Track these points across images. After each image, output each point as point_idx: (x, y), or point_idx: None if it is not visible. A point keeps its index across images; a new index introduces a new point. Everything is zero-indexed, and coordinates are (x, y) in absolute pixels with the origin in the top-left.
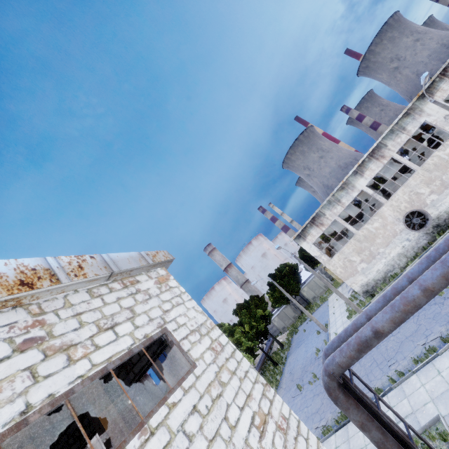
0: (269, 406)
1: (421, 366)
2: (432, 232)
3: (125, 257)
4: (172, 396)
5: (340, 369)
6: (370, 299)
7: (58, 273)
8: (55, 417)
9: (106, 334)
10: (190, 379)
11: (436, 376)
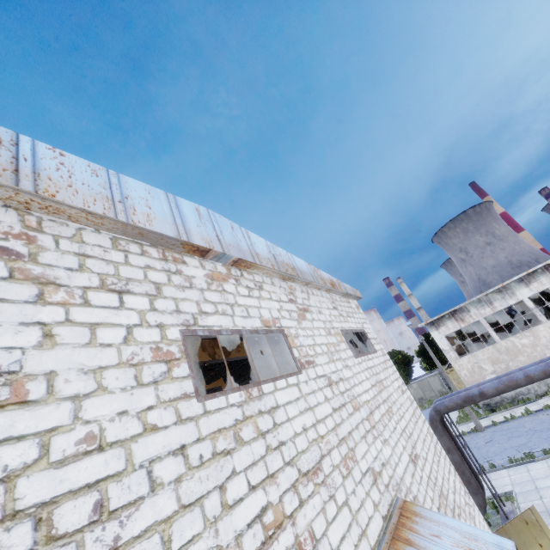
0: (405, 389)
1: (514, 465)
2: None
3: (348, 287)
4: (372, 354)
5: (446, 409)
6: (488, 413)
7: (336, 285)
8: (247, 366)
9: (349, 318)
10: (376, 354)
11: (524, 472)
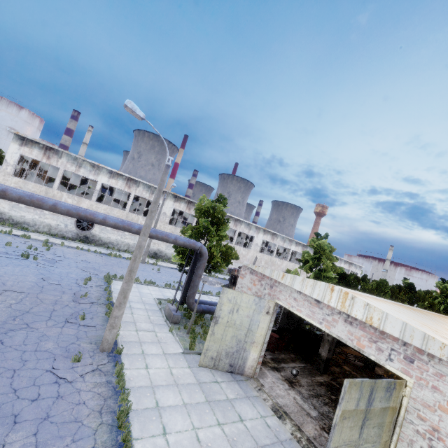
0: None
1: None
2: (80, 237)
3: None
4: None
5: None
6: None
7: None
8: None
9: None
10: None
11: None
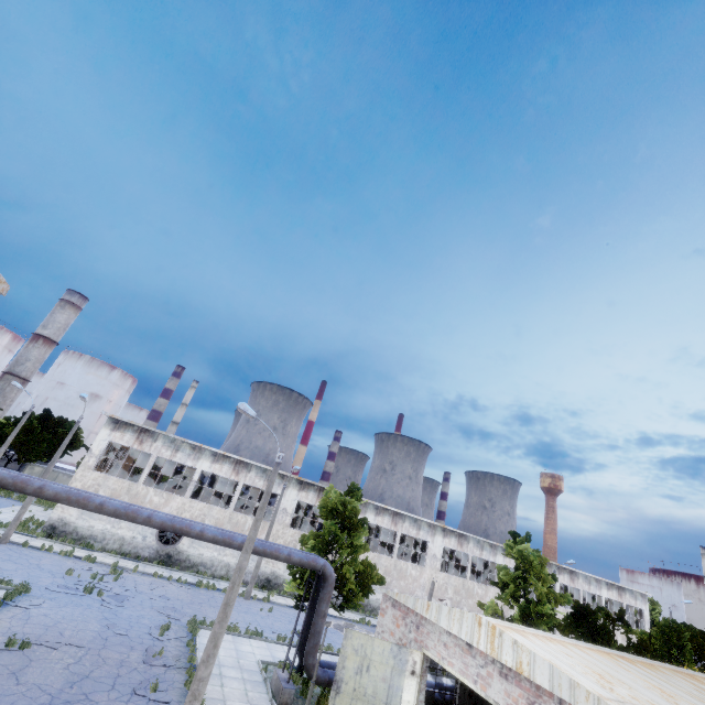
0: None
1: None
2: (161, 555)
3: None
4: None
5: None
6: (43, 535)
7: None
8: None
9: None
10: None
11: None
